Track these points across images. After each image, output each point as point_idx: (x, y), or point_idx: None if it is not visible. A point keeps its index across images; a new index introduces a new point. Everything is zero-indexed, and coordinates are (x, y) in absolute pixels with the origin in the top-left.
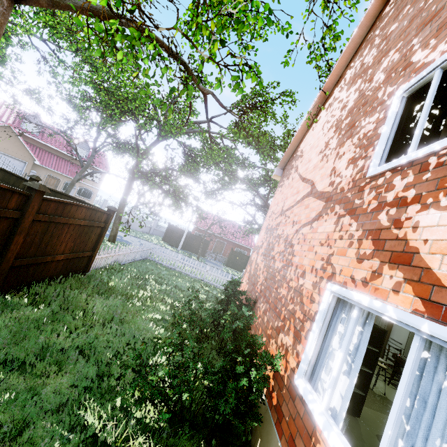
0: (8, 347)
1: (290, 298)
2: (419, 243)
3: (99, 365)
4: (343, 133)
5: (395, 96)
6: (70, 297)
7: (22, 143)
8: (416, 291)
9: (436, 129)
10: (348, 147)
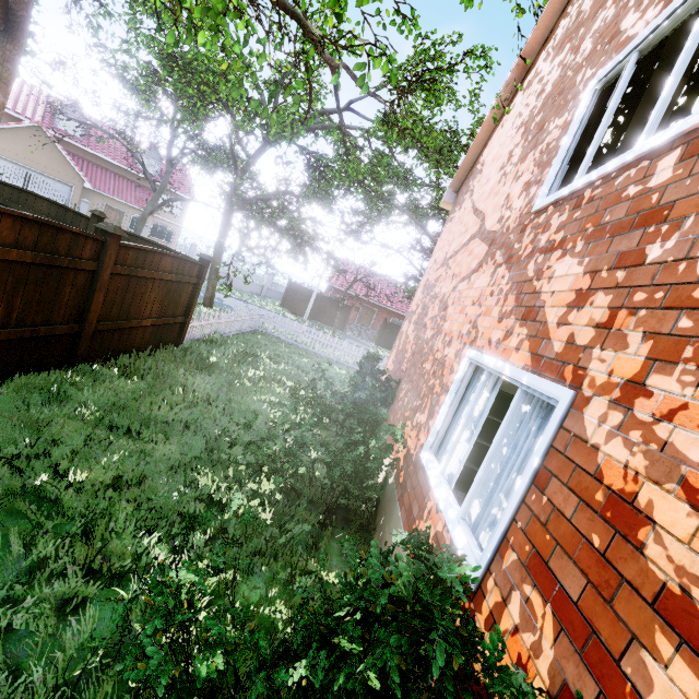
0: (110, 414)
1: (432, 373)
2: (548, 296)
3: (207, 439)
4: (530, 140)
5: (588, 87)
6: (165, 372)
7: (62, 154)
8: (531, 347)
9: (613, 147)
10: (528, 164)
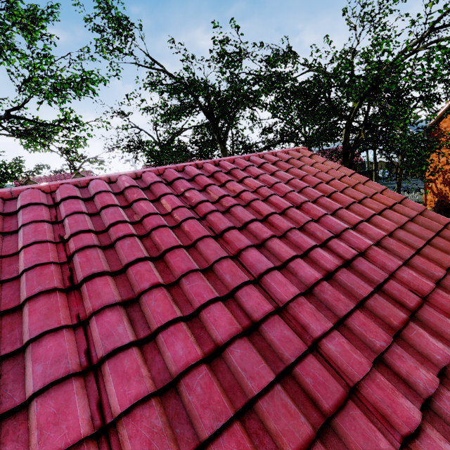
0: None
1: None
2: None
3: None
4: None
5: None
6: None
7: None
8: None
9: None
10: None
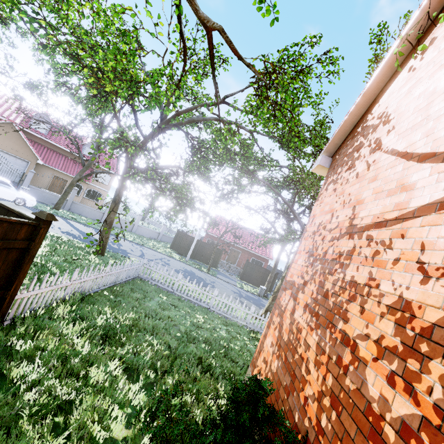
0: None
1: None
2: None
3: None
4: None
5: None
6: None
7: (25, 141)
8: None
9: None
10: None
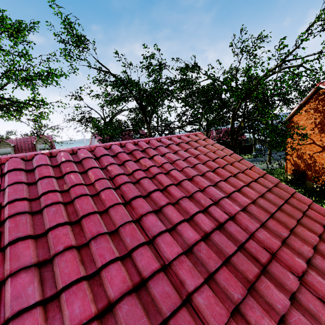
0: None
1: (321, 169)
2: None
3: None
4: (320, 130)
5: None
6: None
7: None
8: None
9: None
10: (324, 136)
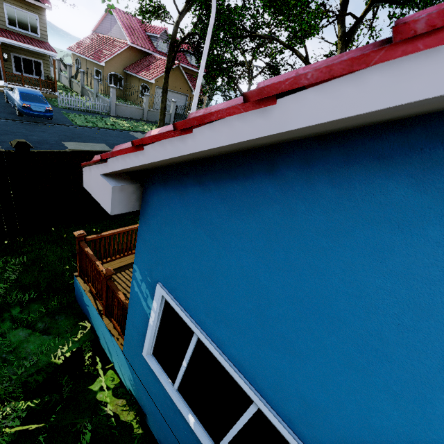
0: None
1: None
2: None
3: None
4: None
5: None
6: None
7: (184, 78)
8: None
9: None
10: None
